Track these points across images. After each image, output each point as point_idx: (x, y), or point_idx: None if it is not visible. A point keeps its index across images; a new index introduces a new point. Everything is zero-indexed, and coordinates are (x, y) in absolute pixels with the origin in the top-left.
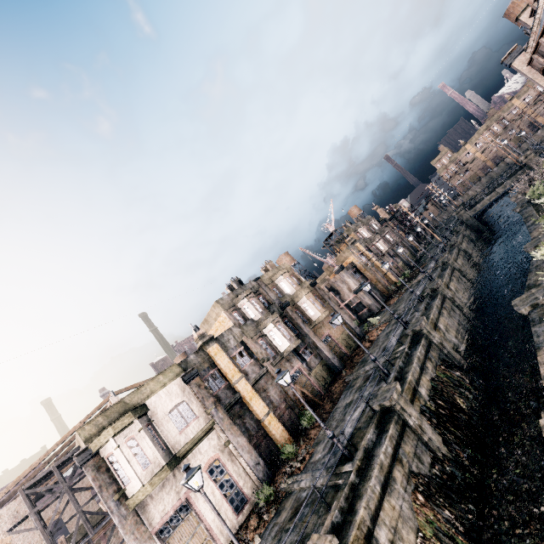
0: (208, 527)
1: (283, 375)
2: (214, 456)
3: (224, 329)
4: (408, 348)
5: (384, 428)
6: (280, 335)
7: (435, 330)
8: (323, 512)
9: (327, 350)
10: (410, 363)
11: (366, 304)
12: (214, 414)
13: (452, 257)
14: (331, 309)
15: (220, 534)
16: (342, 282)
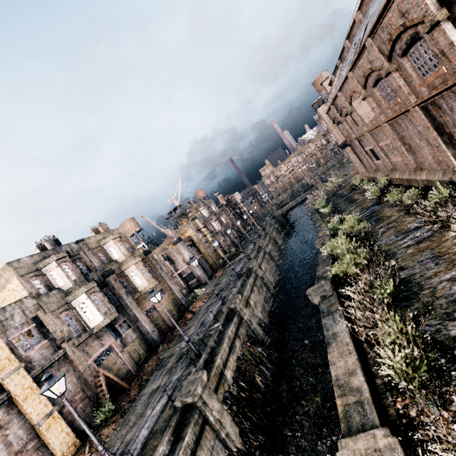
0: None
1: (52, 384)
2: None
3: (15, 299)
4: (222, 325)
5: (181, 434)
6: (94, 308)
7: (247, 306)
8: None
9: (148, 323)
10: (221, 343)
11: (196, 275)
12: None
13: (265, 243)
14: (161, 279)
15: None
16: (178, 253)
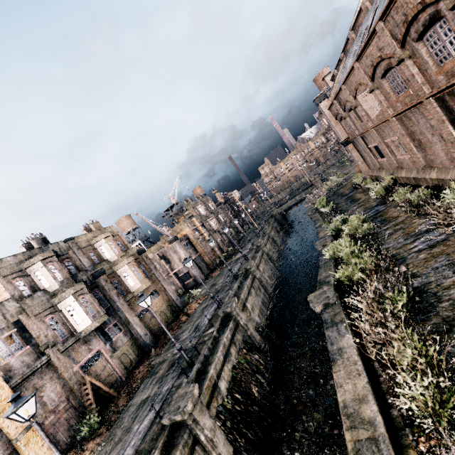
0: None
1: (18, 406)
2: None
3: None
4: (217, 330)
5: None
6: (81, 311)
7: (243, 310)
8: None
9: (140, 326)
10: (215, 351)
11: (193, 275)
12: None
13: (264, 242)
14: (155, 279)
15: None
16: (174, 252)
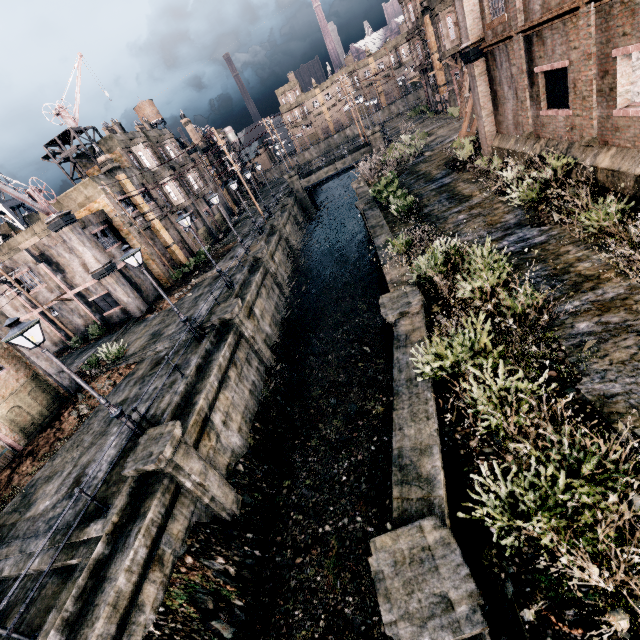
0: None
1: None
2: None
3: None
4: (110, 534)
5: None
6: None
7: (201, 436)
8: None
9: None
10: (80, 636)
11: (119, 301)
12: None
13: (269, 250)
14: None
15: None
16: (69, 250)
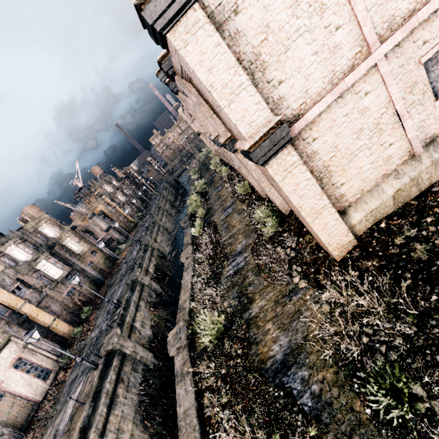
0: (24, 396)
1: (75, 277)
2: (16, 356)
3: None
4: (143, 253)
5: (134, 289)
6: (54, 267)
7: (156, 243)
8: (109, 332)
9: (92, 271)
10: (144, 260)
11: (115, 238)
12: (9, 330)
13: (163, 204)
14: (90, 244)
15: (35, 396)
16: (95, 225)
